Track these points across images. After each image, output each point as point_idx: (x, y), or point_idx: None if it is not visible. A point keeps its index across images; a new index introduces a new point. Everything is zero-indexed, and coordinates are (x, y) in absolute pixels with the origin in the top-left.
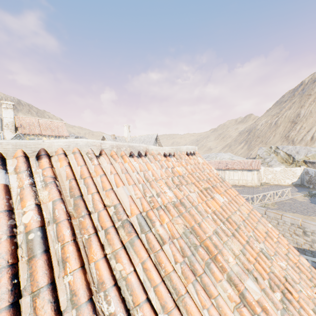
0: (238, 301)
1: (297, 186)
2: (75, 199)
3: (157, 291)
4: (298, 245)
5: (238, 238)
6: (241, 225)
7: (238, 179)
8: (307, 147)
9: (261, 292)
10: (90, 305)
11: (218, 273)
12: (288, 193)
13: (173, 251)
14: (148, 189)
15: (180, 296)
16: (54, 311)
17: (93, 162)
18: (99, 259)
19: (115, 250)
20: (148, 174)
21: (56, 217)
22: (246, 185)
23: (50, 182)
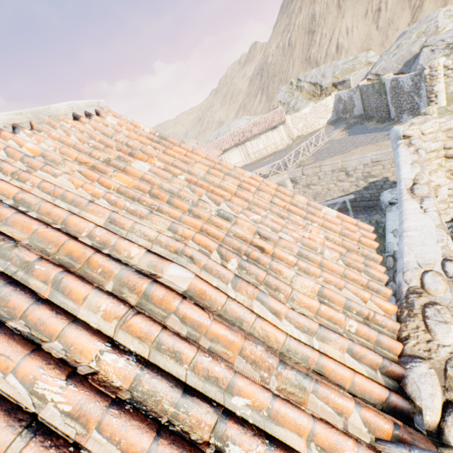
0: (122, 314)
1: (333, 123)
2: None
3: None
4: (345, 191)
5: (168, 212)
6: (181, 192)
7: (265, 148)
8: (332, 62)
9: (202, 272)
10: None
11: (80, 289)
12: (324, 137)
13: None
14: None
15: None
16: None
17: None
18: None
19: None
20: None
21: None
22: (276, 151)
23: None
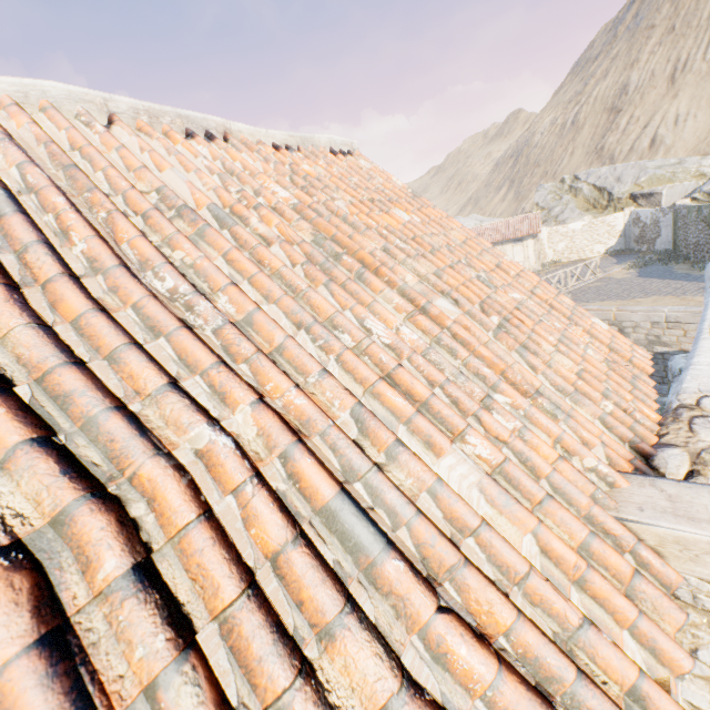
0: (411, 310)
1: (617, 254)
2: (67, 170)
3: (254, 282)
4: None
5: (432, 261)
6: (442, 249)
7: None
8: (639, 162)
9: (464, 316)
10: (124, 269)
11: (378, 283)
12: (596, 271)
13: (287, 251)
14: (232, 181)
15: (299, 293)
16: (59, 265)
17: (94, 129)
18: (135, 237)
19: (168, 236)
20: (231, 162)
21: (31, 185)
22: None
23: (0, 141)
